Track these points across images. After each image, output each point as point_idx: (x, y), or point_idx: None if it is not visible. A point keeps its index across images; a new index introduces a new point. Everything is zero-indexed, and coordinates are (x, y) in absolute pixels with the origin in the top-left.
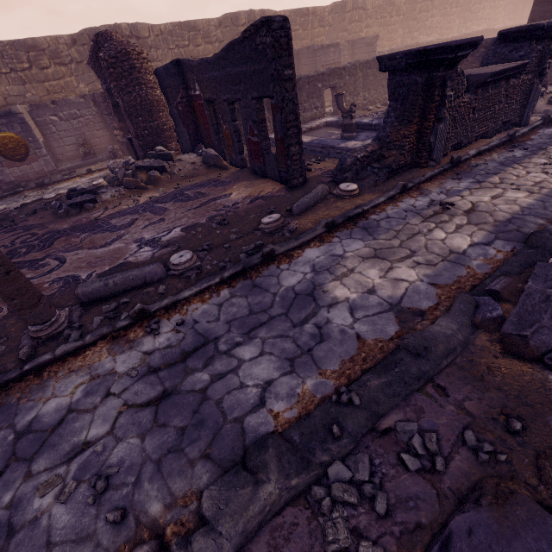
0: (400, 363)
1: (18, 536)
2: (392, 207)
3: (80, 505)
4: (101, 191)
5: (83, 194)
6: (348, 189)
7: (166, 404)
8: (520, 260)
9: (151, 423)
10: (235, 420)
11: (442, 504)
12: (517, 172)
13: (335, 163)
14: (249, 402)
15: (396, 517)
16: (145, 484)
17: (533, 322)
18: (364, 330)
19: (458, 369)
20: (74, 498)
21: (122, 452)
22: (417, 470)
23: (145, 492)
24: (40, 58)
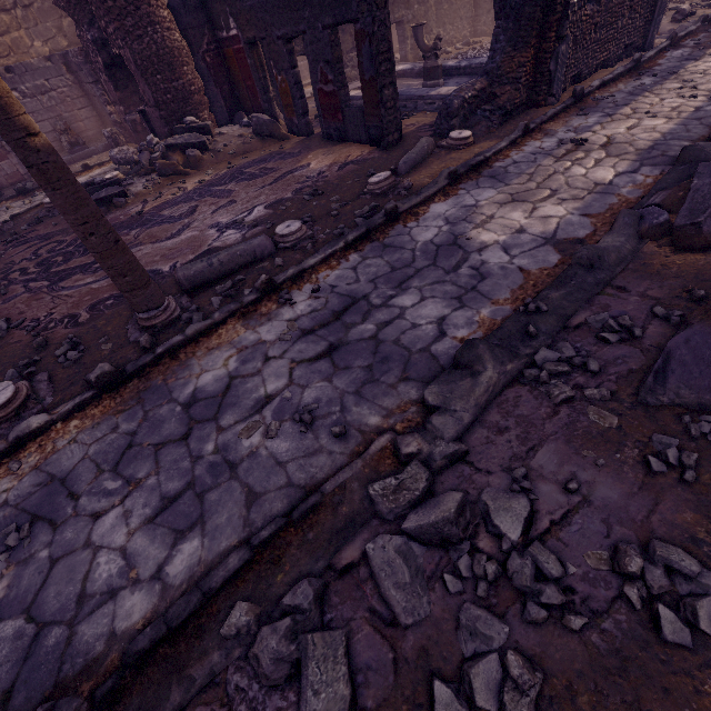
0: (575, 277)
1: (242, 466)
2: (517, 152)
3: (294, 435)
4: (126, 183)
5: (104, 188)
6: (461, 136)
7: (340, 354)
8: (674, 177)
9: (332, 369)
10: (420, 351)
11: (647, 355)
12: (650, 100)
13: (427, 117)
14: (429, 335)
15: (609, 371)
16: (352, 409)
17: (706, 208)
18: (525, 264)
19: (633, 272)
20: (284, 432)
21: (314, 394)
22: (617, 342)
23: (356, 414)
24: None
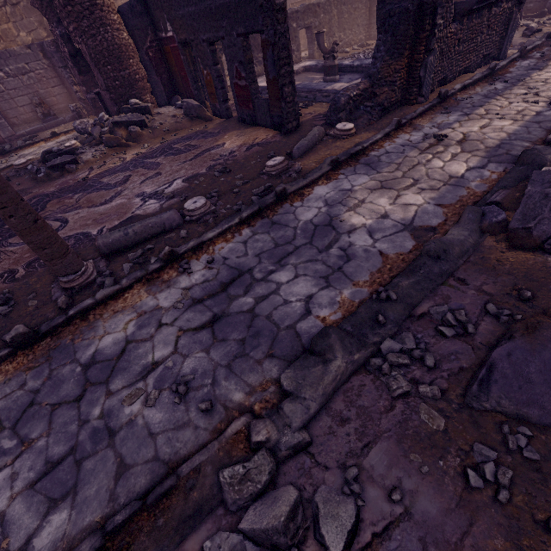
0: (424, 266)
1: (120, 434)
2: (389, 143)
3: (169, 405)
4: (79, 152)
5: (60, 156)
6: (345, 128)
7: (220, 325)
8: (514, 176)
9: (211, 340)
10: (287, 328)
11: (477, 353)
12: (501, 103)
13: (323, 107)
14: (296, 313)
15: (442, 367)
16: (222, 382)
17: (536, 215)
18: (385, 248)
19: (473, 265)
20: (161, 402)
21: (192, 364)
22: (453, 336)
23: (224, 388)
24: None
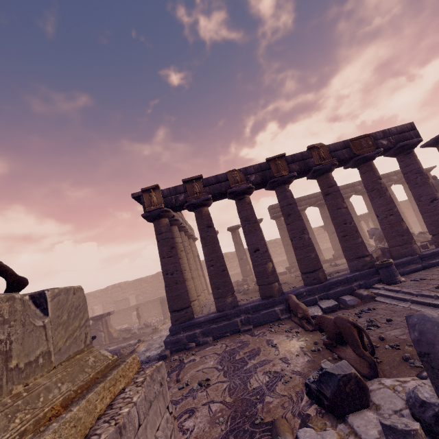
0: None
1: None
2: None
3: None
4: None
5: None
6: None
7: None
8: None
9: None
10: None
11: None
12: None
13: None
14: None
15: None
16: None
17: None
18: None
19: None
20: None
21: None
22: None
23: None
24: (90, 297)
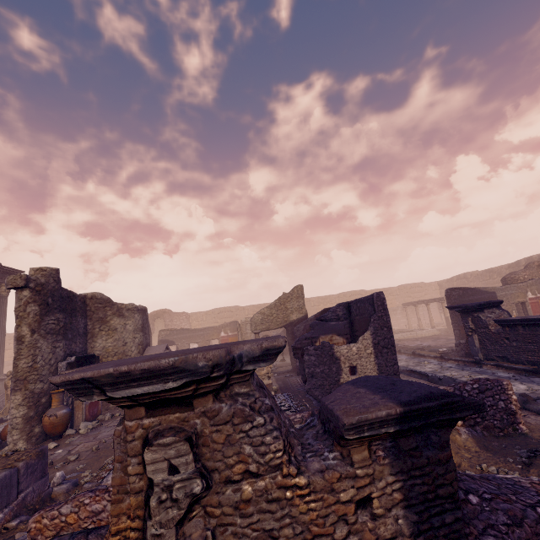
0: None
1: None
2: (429, 359)
3: None
4: None
5: None
6: (438, 349)
7: None
8: None
9: None
10: None
11: None
12: (462, 372)
13: None
14: None
15: None
16: None
17: None
18: None
19: None
20: None
21: None
22: None
23: None
24: None
